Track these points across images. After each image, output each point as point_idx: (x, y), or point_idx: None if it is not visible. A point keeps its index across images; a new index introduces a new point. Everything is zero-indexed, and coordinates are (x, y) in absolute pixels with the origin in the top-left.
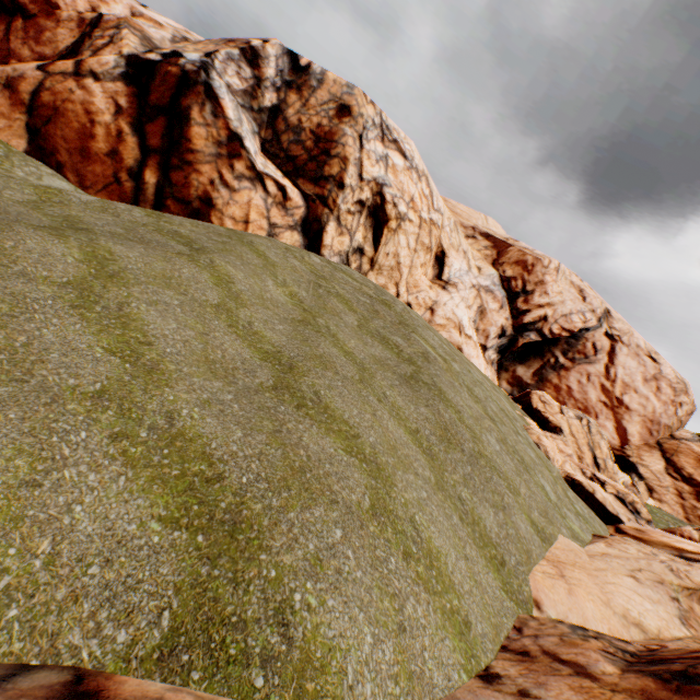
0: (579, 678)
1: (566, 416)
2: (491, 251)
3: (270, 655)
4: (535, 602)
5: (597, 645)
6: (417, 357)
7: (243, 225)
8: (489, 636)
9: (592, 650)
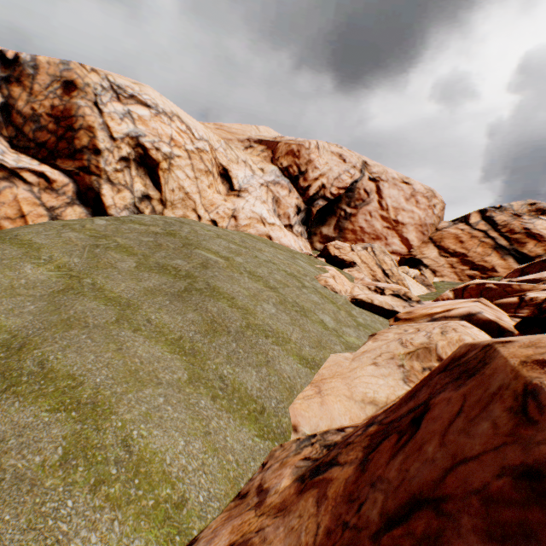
0: (248, 512)
1: (355, 251)
2: (267, 152)
3: None
4: (293, 427)
5: (303, 455)
6: (195, 269)
7: (21, 220)
8: (219, 494)
9: (290, 465)
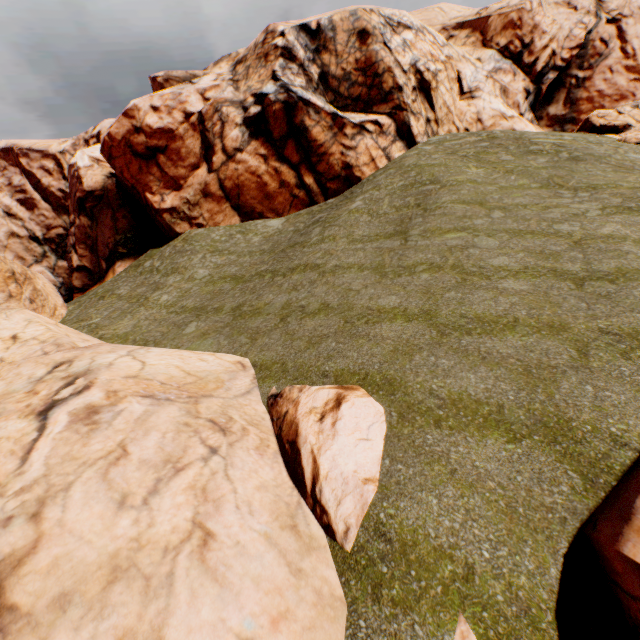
0: None
1: (625, 114)
2: (473, 36)
3: None
4: None
5: None
6: (555, 148)
7: (372, 164)
8: None
9: None
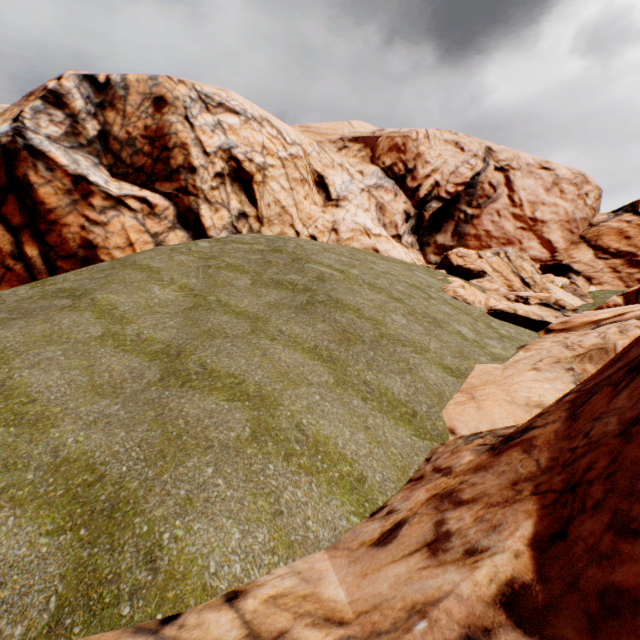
0: (438, 479)
1: (484, 258)
2: (365, 151)
3: (137, 588)
4: (450, 430)
5: (476, 443)
6: (312, 283)
7: (130, 249)
8: (392, 478)
9: (466, 450)
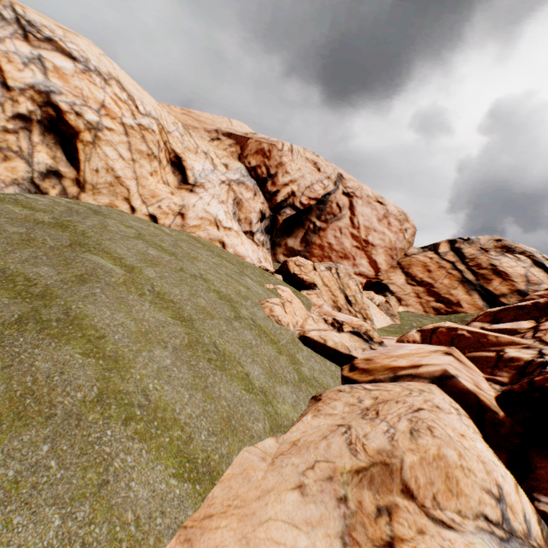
0: None
1: (318, 271)
2: (235, 147)
3: None
4: None
5: None
6: (63, 283)
7: None
8: None
9: None
